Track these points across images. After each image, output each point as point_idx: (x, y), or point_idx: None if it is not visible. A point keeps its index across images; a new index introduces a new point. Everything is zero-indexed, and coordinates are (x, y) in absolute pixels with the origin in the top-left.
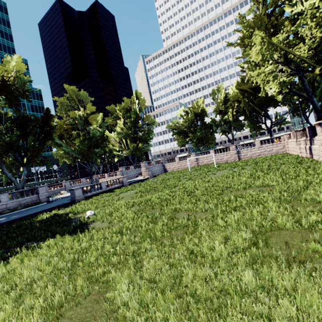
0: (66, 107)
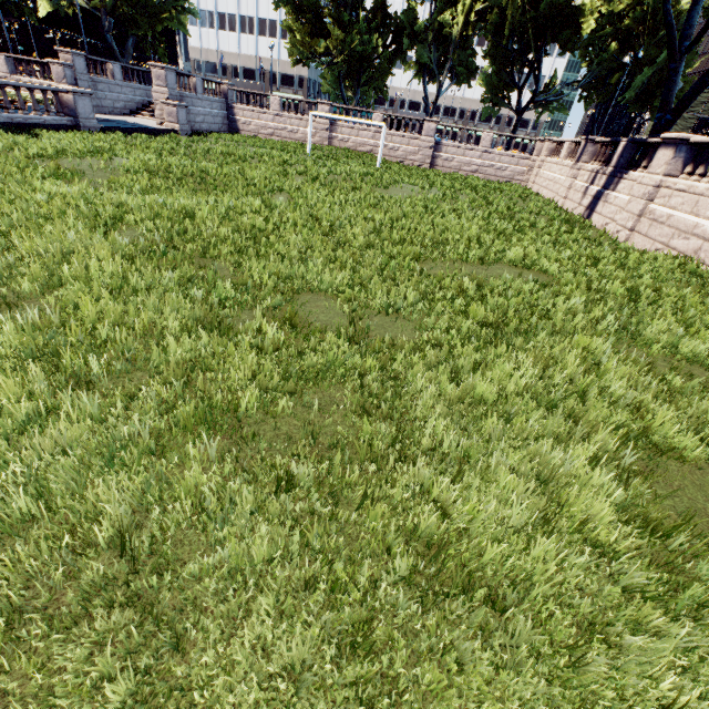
0: None
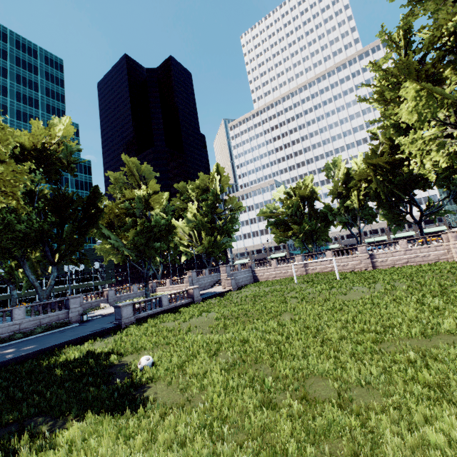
0: (122, 185)
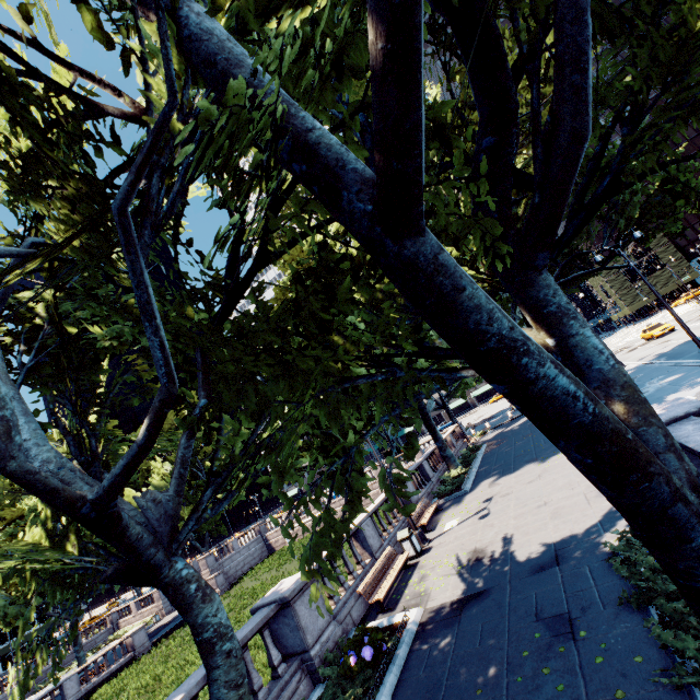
0: (2, 496)
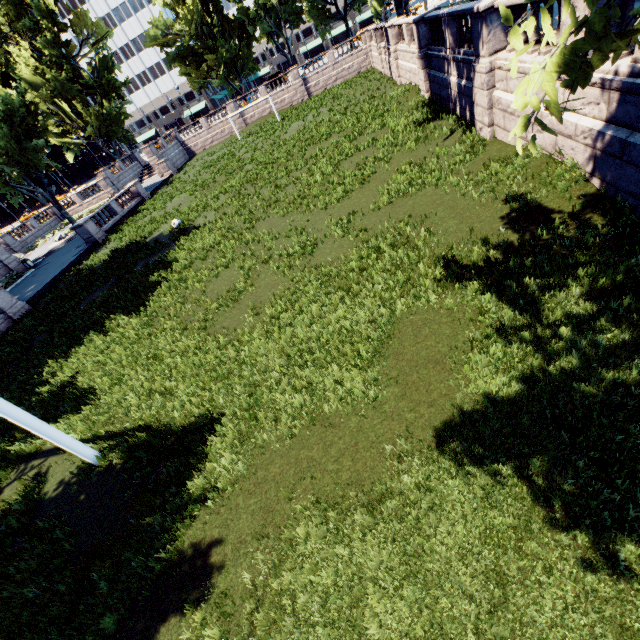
0: None
